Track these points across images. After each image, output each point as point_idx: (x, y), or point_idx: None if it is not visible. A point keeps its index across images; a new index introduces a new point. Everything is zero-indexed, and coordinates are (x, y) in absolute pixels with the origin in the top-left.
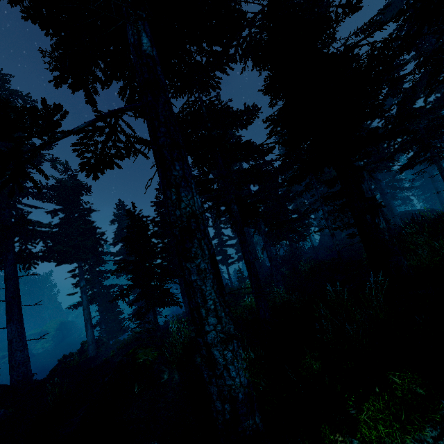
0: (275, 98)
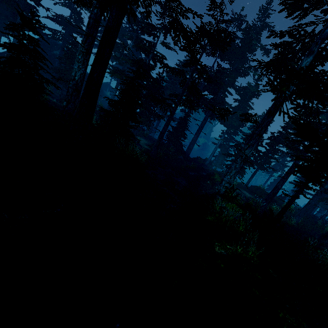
0: (326, 138)
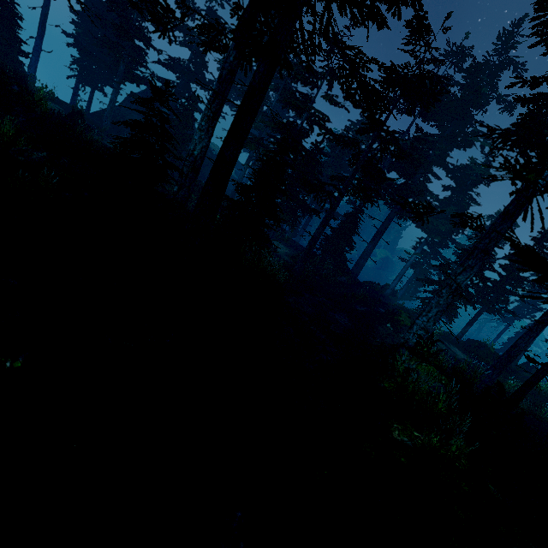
0: None
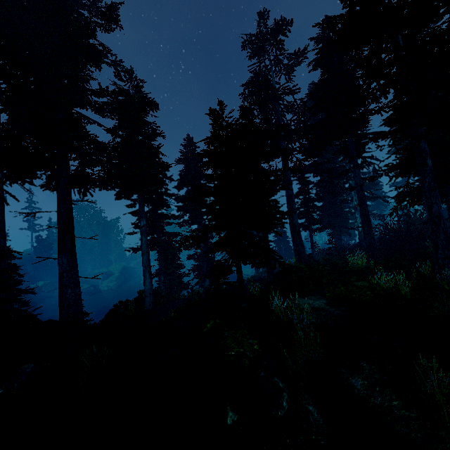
0: None
